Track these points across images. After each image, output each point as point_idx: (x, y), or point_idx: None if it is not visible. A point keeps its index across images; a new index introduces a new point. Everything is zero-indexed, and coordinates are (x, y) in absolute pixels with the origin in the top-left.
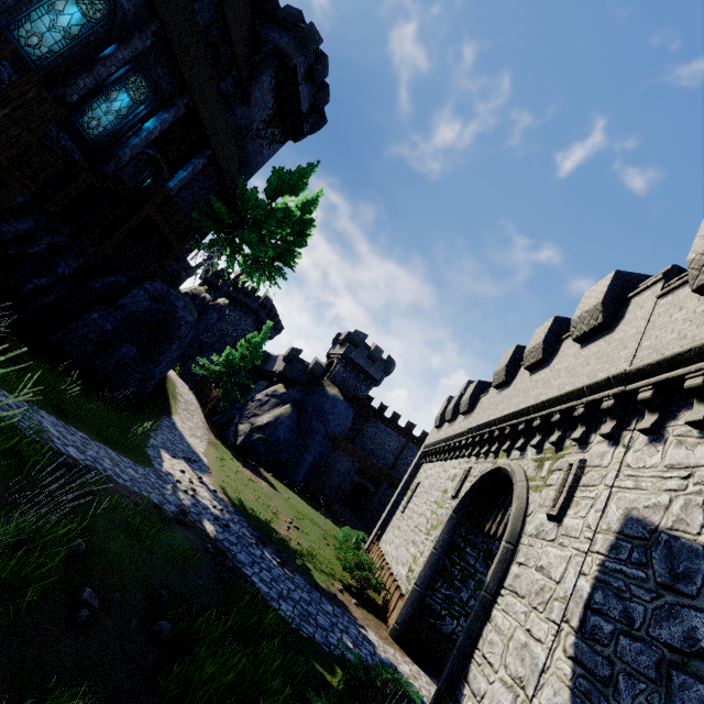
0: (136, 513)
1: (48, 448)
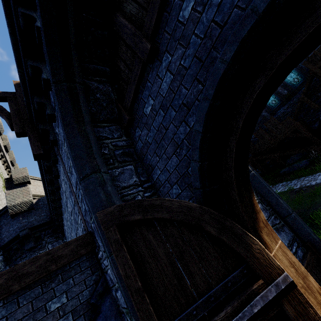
0: (320, 191)
1: (299, 188)
